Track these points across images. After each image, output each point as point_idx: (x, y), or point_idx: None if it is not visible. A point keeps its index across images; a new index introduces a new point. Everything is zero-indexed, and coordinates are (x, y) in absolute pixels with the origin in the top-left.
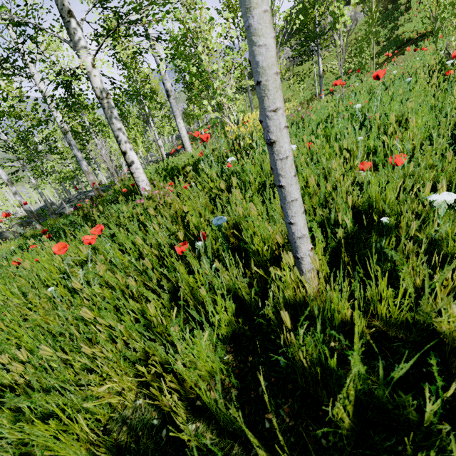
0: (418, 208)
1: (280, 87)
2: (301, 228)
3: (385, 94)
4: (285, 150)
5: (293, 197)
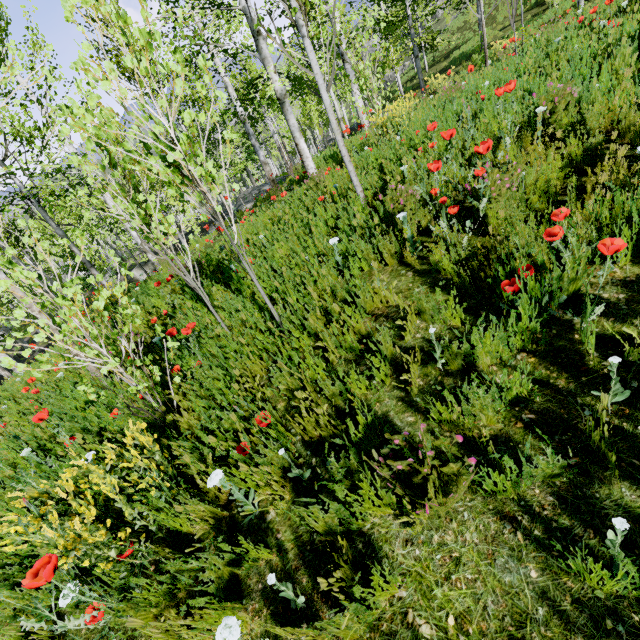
0: (410, 172)
1: (339, 133)
2: (355, 182)
3: (543, 54)
4: (344, 153)
5: (350, 170)
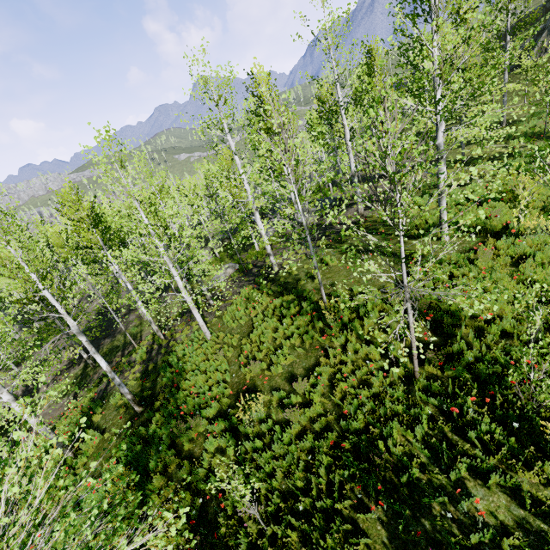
0: None
1: None
2: None
3: None
4: None
5: None
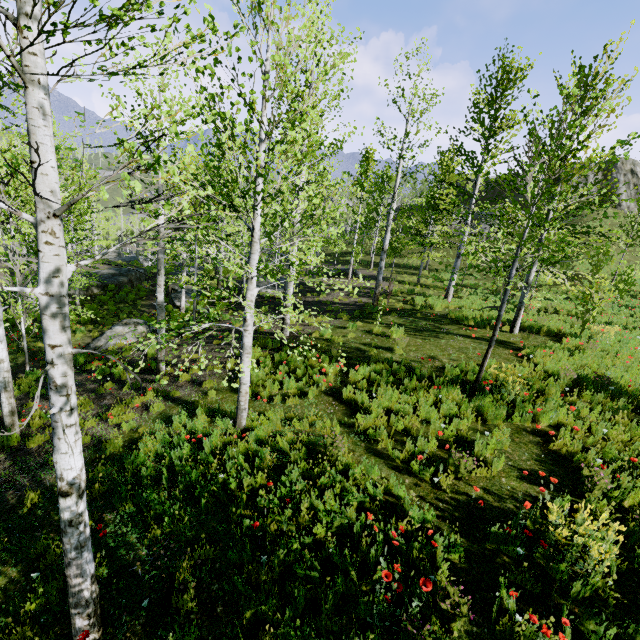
0: None
1: None
2: None
3: (636, 332)
4: None
5: None
